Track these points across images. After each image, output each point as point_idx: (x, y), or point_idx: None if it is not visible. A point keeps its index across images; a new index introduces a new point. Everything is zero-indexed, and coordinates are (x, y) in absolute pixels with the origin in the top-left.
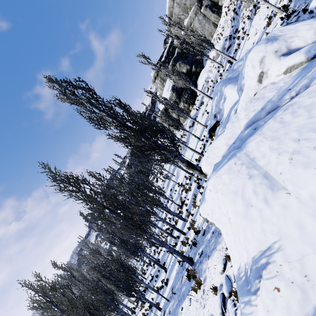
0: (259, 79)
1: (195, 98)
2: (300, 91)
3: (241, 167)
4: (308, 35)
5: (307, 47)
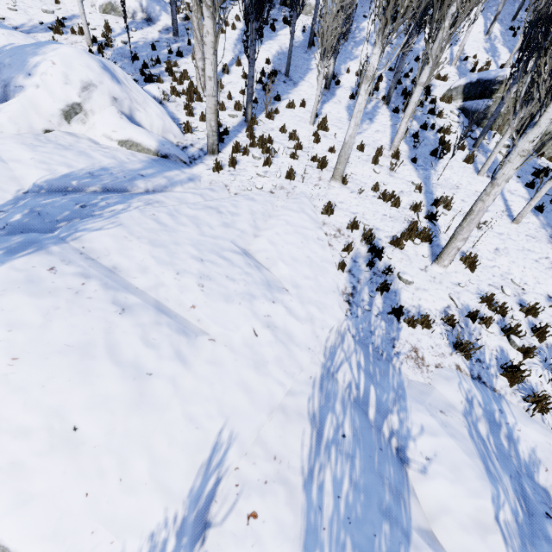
0: (68, 112)
1: None
2: (160, 189)
3: (83, 283)
4: (157, 122)
5: (161, 137)
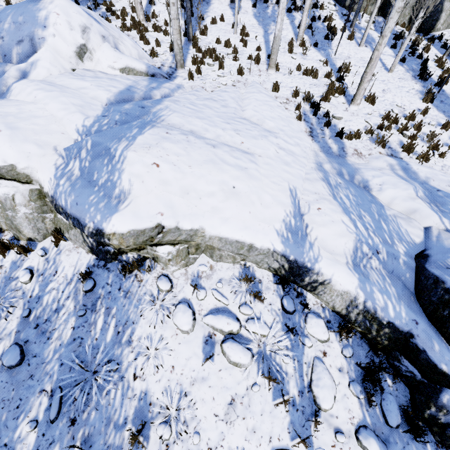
0: (79, 53)
1: None
2: (167, 95)
3: (186, 137)
4: (133, 52)
5: (145, 61)
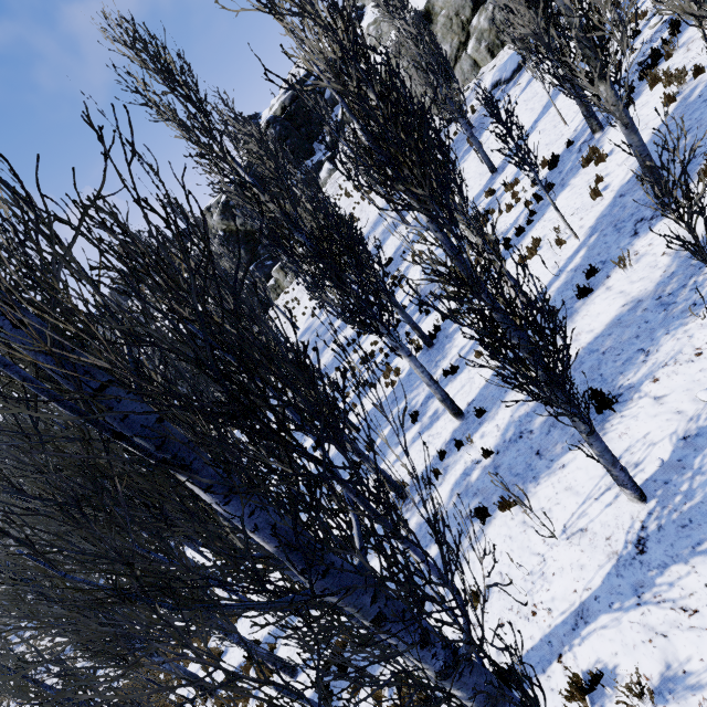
0: None
1: None
2: None
3: None
4: None
5: None
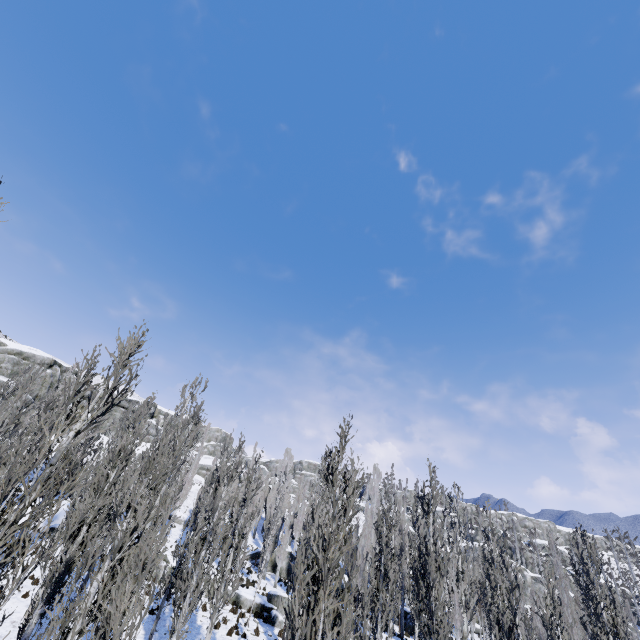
0: None
1: None
2: None
3: None
4: None
5: None
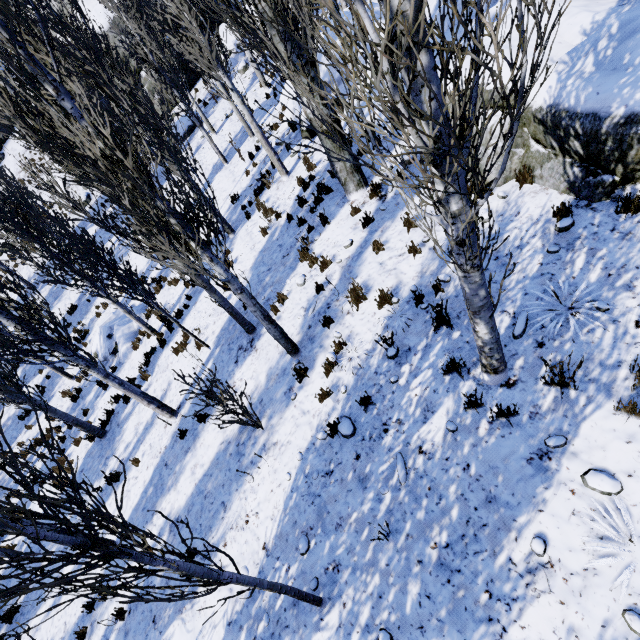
0: None
1: (198, 78)
2: None
3: None
4: None
5: None
